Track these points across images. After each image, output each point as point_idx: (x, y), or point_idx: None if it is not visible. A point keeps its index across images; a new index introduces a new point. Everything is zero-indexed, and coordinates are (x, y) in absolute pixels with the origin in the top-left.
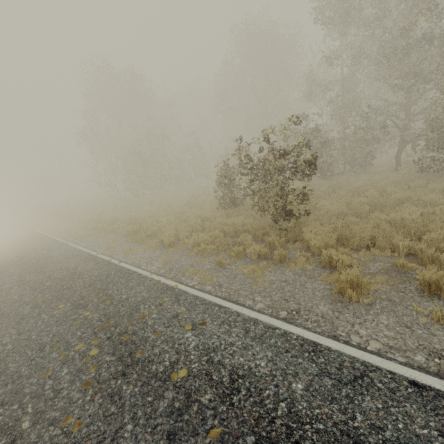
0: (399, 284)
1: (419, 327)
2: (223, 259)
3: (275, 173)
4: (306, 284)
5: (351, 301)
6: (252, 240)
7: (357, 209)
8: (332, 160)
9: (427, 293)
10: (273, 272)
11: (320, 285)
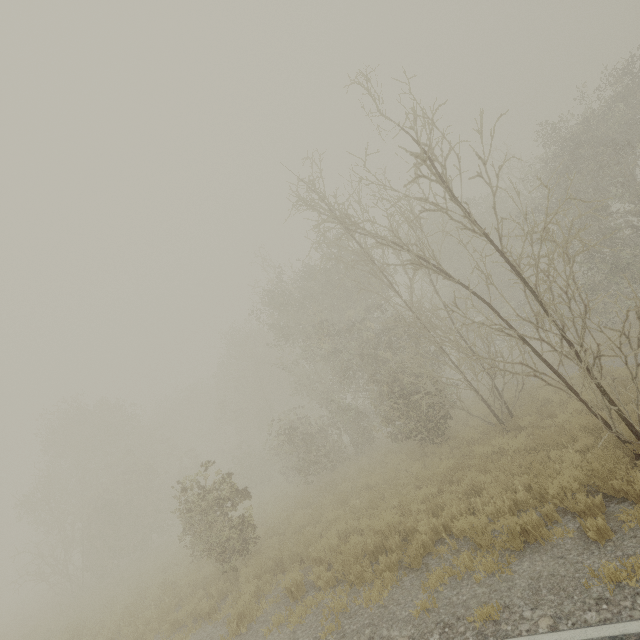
0: (284, 599)
1: (262, 638)
2: (158, 639)
3: (211, 510)
4: (215, 634)
5: (236, 636)
6: (206, 597)
7: (318, 513)
8: (333, 447)
9: (292, 600)
10: (197, 633)
11: (225, 630)
